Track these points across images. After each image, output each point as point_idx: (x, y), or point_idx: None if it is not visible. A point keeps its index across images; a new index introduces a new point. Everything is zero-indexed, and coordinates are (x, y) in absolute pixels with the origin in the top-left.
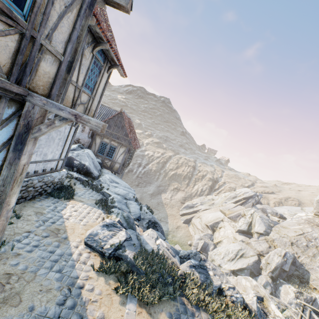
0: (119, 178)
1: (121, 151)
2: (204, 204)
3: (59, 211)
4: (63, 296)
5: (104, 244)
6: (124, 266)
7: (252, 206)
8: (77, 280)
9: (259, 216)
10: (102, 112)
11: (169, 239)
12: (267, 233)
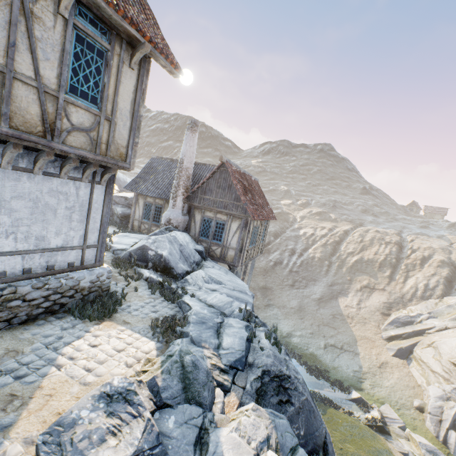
0: (232, 274)
1: (234, 228)
2: (439, 316)
3: (58, 347)
4: None
5: None
6: None
7: None
8: None
9: None
10: (203, 175)
11: (366, 389)
12: None
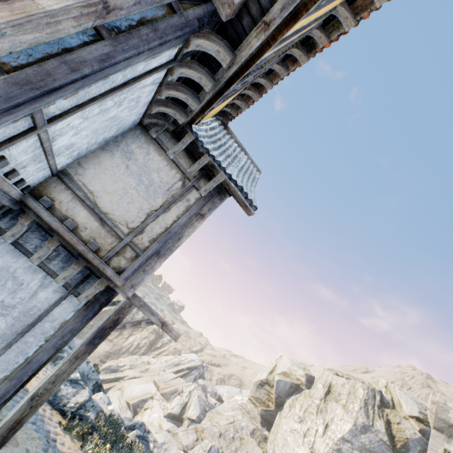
0: None
1: None
2: (135, 368)
3: None
4: (45, 445)
5: (67, 402)
6: (87, 427)
7: (194, 380)
8: (50, 434)
9: (199, 394)
10: None
11: None
12: (200, 420)
